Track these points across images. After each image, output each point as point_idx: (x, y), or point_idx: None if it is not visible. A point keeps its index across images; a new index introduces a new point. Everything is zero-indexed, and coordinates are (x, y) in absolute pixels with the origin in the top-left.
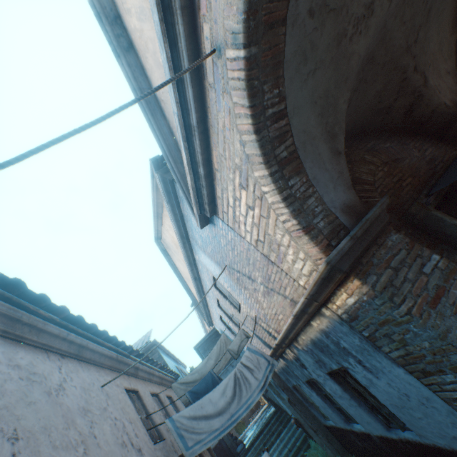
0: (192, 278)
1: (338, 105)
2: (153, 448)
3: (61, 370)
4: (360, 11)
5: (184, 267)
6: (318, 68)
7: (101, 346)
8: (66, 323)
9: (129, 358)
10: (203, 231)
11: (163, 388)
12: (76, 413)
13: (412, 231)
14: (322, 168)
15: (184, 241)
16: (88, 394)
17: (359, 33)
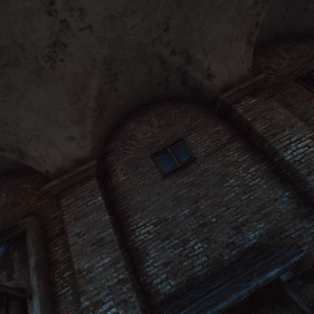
0: None
1: None
2: None
3: None
4: None
5: None
6: None
7: None
8: None
9: None
10: None
11: None
12: None
13: None
14: None
15: None
16: None
17: None
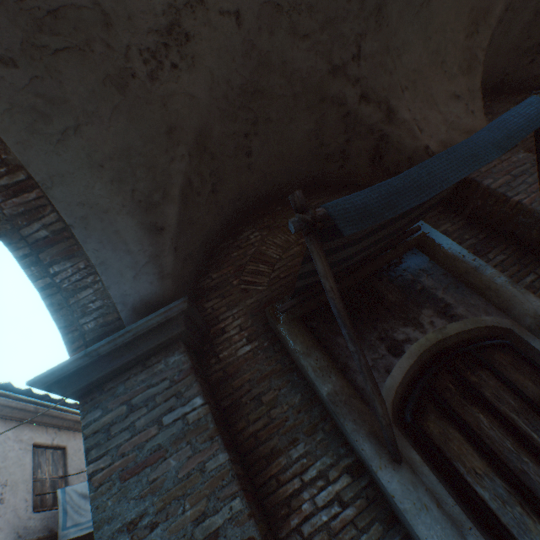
0: None
1: (160, 165)
2: (25, 517)
3: None
4: (150, 40)
5: None
6: (87, 123)
7: (5, 398)
8: None
9: (63, 411)
10: None
11: None
12: None
13: (269, 345)
14: (121, 250)
15: None
16: None
17: (173, 66)
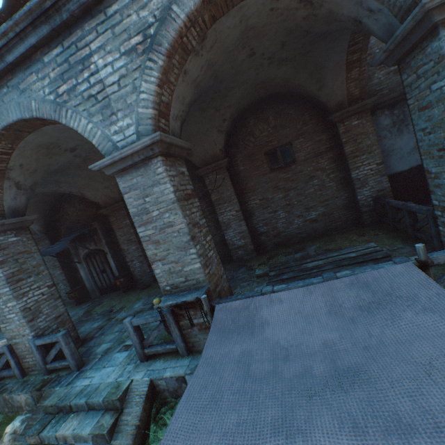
0: None
1: None
2: None
3: None
4: None
5: None
6: None
7: None
8: None
9: None
10: None
11: None
12: None
13: None
14: None
15: None
16: None
17: None
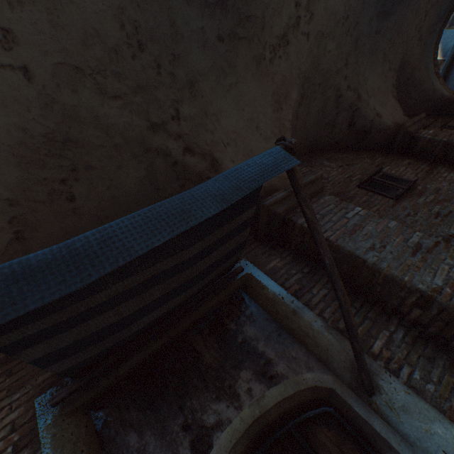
0: None
1: None
2: None
3: None
4: None
5: None
6: None
7: None
8: None
9: None
10: None
11: None
12: None
13: None
14: None
15: None
16: None
17: None
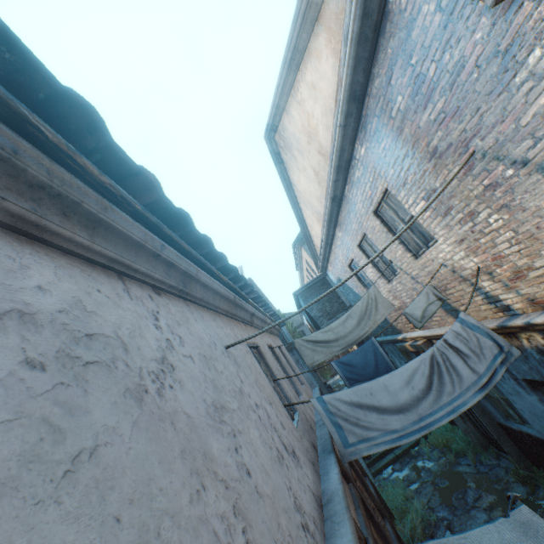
0: (329, 197)
1: None
2: (299, 439)
3: (157, 322)
4: None
5: (310, 182)
6: None
7: (215, 280)
8: (155, 219)
9: (246, 301)
10: (447, 51)
11: (272, 337)
12: (205, 426)
13: None
14: None
15: (349, 111)
16: (212, 369)
17: None
